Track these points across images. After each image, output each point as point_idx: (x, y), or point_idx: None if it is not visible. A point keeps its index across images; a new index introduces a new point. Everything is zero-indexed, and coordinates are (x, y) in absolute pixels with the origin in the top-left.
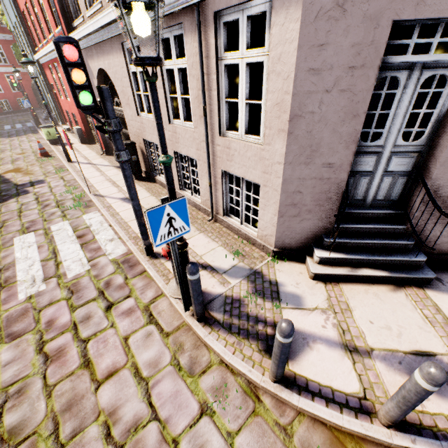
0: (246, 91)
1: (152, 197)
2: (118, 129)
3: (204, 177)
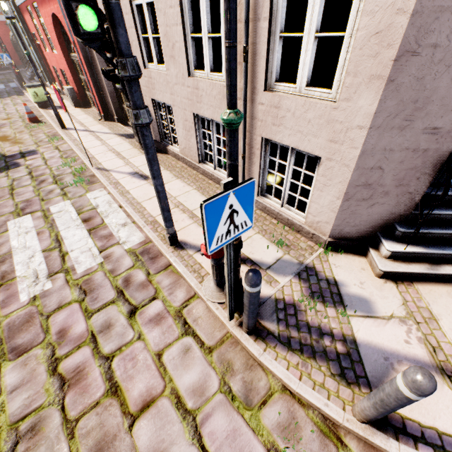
0: (318, 17)
1: (166, 172)
2: (136, 74)
3: None
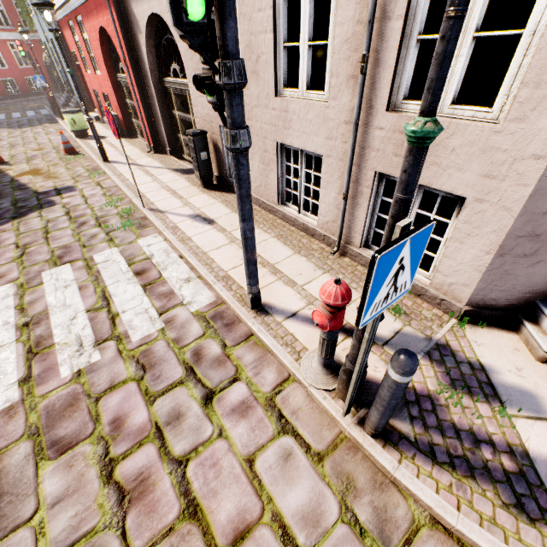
0: (481, 10)
1: (235, 215)
2: (242, 81)
3: (332, 185)
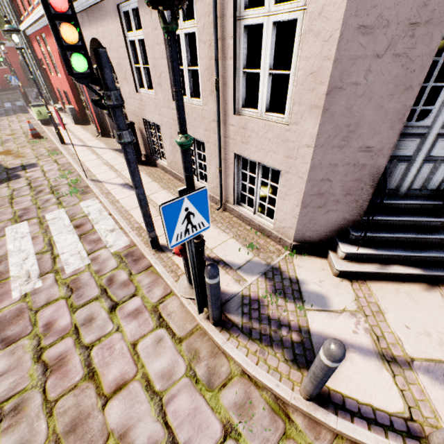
0: (270, 58)
1: (154, 183)
2: (119, 103)
3: (212, 161)
